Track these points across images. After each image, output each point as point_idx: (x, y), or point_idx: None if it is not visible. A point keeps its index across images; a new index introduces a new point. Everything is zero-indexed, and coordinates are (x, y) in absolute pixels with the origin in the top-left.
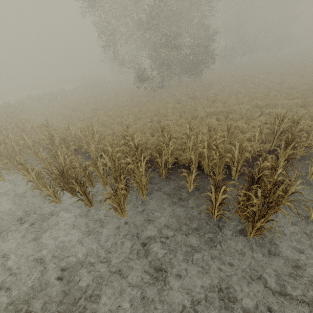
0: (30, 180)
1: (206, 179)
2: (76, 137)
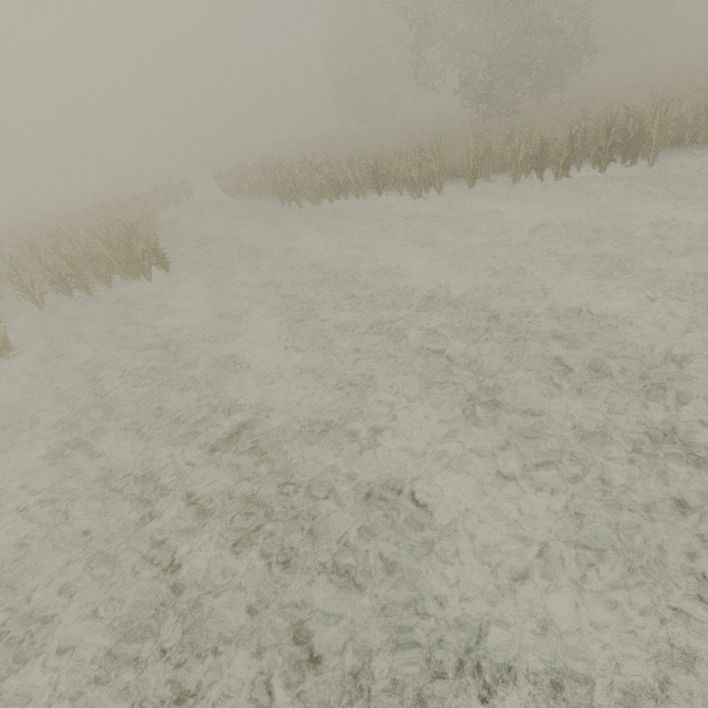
0: (516, 164)
1: (707, 143)
2: (459, 165)
